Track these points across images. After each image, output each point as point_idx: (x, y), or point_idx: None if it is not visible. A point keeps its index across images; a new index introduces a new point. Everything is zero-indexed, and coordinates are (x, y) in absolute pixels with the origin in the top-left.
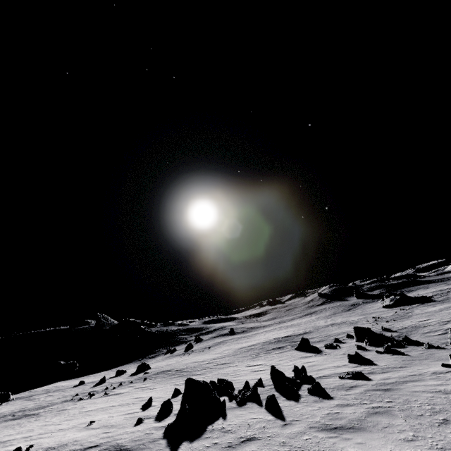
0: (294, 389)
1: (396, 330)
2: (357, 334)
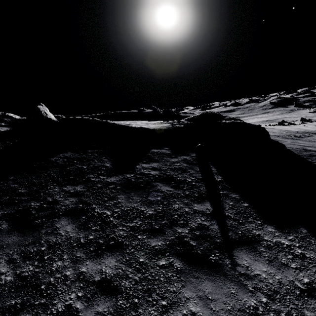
0: (295, 124)
1: (313, 119)
2: (301, 119)
